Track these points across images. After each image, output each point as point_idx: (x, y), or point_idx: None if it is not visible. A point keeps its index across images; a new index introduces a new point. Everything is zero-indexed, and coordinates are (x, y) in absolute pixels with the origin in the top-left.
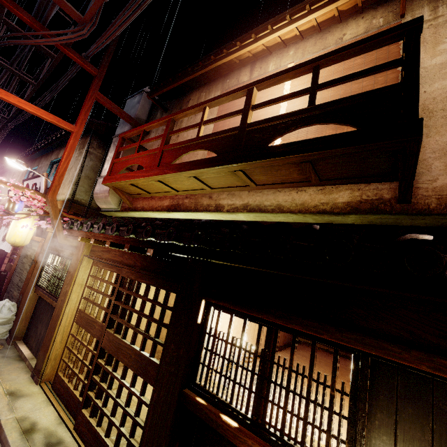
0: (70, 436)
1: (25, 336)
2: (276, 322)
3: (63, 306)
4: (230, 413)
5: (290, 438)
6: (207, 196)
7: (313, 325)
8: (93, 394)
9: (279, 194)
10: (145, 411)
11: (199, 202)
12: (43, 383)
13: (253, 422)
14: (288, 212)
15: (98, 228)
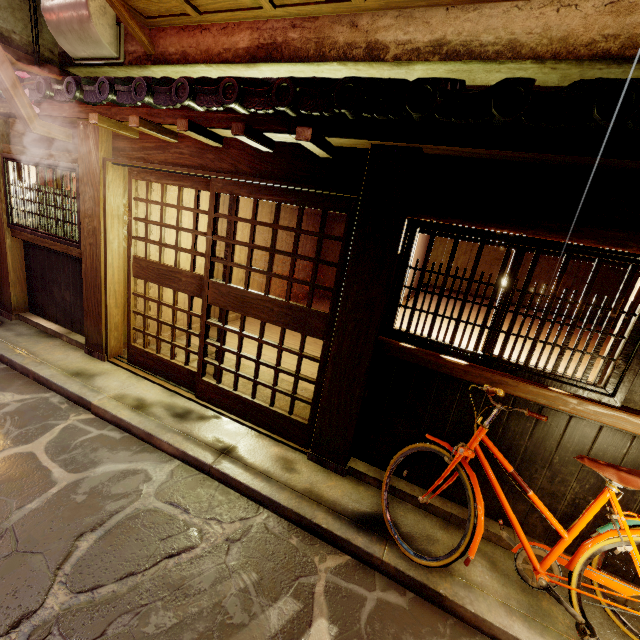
0: (196, 404)
1: (32, 306)
2: (551, 238)
3: (99, 253)
4: (453, 353)
5: (537, 366)
6: (346, 22)
7: (618, 237)
8: (213, 360)
9: (516, 15)
10: (264, 372)
11: (326, 39)
12: (113, 359)
13: (486, 357)
14: (529, 59)
15: (134, 90)
